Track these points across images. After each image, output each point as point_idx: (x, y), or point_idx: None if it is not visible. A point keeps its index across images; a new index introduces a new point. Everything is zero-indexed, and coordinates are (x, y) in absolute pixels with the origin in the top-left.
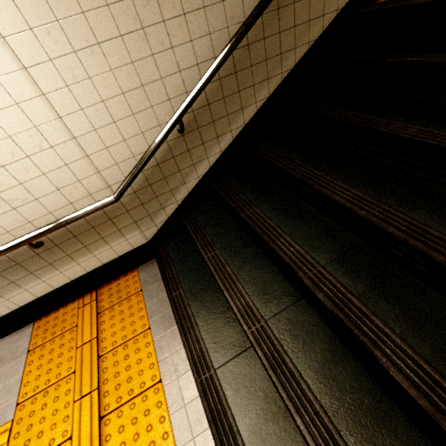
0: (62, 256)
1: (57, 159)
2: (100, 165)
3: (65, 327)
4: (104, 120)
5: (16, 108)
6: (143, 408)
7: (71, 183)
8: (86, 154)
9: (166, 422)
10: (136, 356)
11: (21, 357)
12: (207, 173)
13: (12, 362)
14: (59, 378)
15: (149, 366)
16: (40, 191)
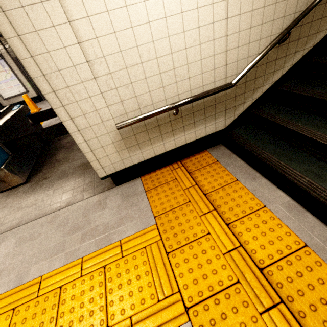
0: (180, 127)
1: (212, 49)
2: (229, 60)
3: (167, 180)
4: (246, 25)
5: (211, 6)
6: (259, 220)
7: (209, 70)
8: (226, 49)
9: (284, 227)
10: (236, 194)
11: (141, 194)
12: (277, 81)
13: (136, 196)
14: (179, 204)
15: (250, 199)
16: (193, 73)
